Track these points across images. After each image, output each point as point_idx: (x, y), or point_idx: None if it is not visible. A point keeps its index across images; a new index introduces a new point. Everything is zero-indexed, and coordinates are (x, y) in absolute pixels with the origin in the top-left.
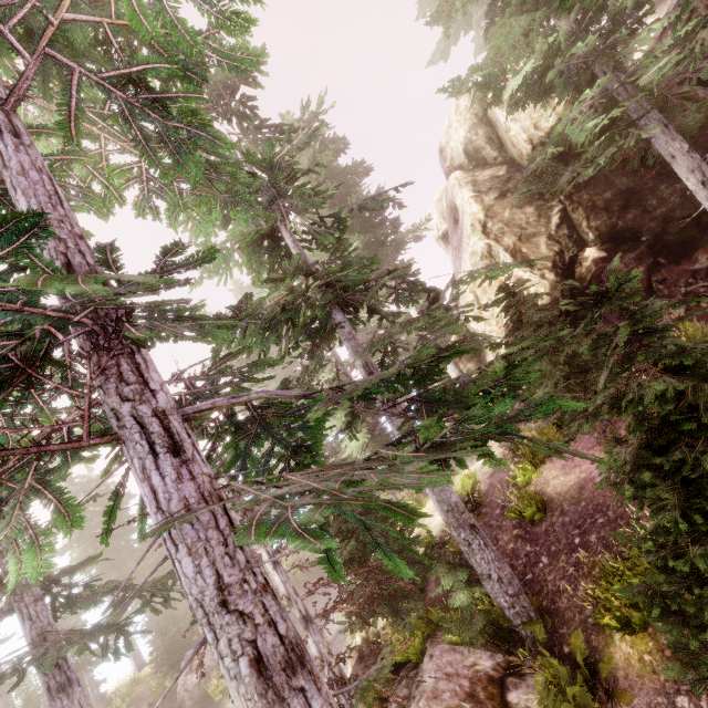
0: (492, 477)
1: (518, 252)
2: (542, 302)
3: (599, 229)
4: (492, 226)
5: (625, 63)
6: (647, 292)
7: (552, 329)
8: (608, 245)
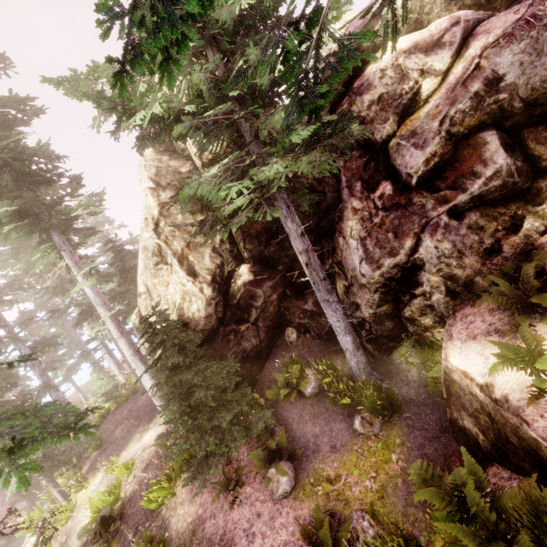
0: (145, 471)
1: (185, 259)
2: (199, 314)
3: (252, 252)
4: (165, 226)
5: (261, 137)
6: (277, 315)
7: (185, 375)
8: (257, 267)
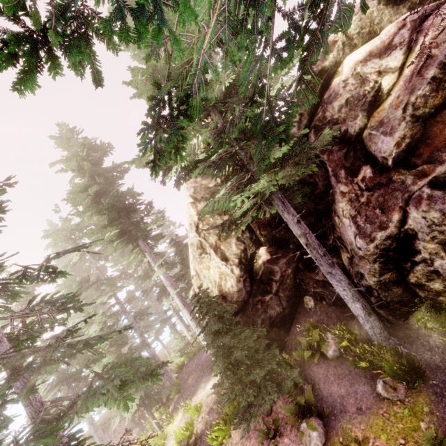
0: (209, 414)
1: (218, 249)
2: (233, 289)
3: (266, 236)
4: (202, 227)
5: (254, 159)
6: (294, 286)
7: (224, 338)
8: (272, 248)
